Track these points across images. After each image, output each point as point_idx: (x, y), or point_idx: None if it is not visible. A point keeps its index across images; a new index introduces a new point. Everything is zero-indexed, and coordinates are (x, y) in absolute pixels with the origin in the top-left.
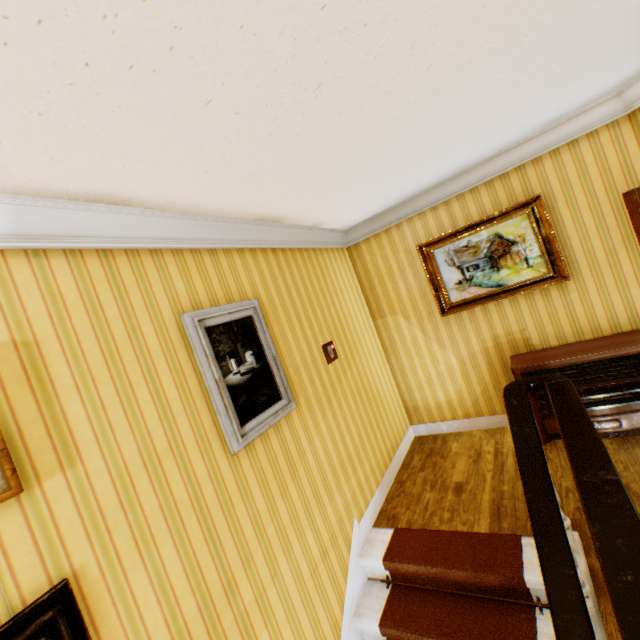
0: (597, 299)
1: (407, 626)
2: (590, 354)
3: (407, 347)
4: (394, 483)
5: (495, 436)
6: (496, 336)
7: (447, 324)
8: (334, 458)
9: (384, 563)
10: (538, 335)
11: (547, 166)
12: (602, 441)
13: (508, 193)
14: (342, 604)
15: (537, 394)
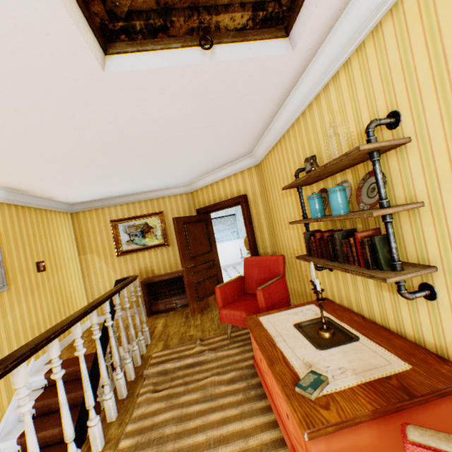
0: (179, 255)
1: (50, 396)
2: (169, 275)
3: (97, 272)
4: (68, 345)
5: (133, 317)
6: (141, 268)
7: (120, 261)
8: (28, 323)
9: (46, 375)
10: (158, 268)
11: (167, 201)
12: (170, 312)
13: (153, 207)
14: (10, 399)
15: (150, 293)
